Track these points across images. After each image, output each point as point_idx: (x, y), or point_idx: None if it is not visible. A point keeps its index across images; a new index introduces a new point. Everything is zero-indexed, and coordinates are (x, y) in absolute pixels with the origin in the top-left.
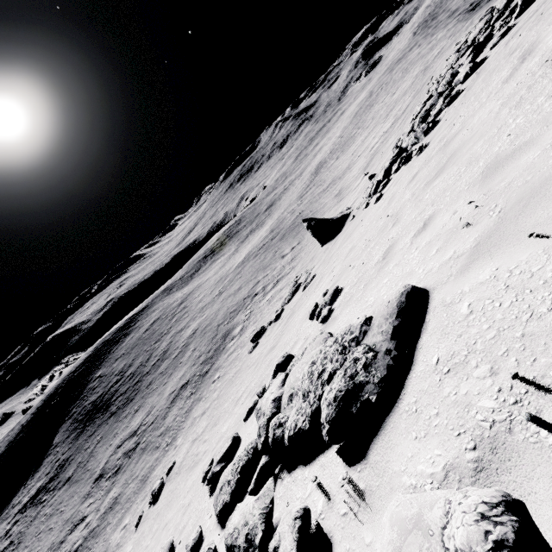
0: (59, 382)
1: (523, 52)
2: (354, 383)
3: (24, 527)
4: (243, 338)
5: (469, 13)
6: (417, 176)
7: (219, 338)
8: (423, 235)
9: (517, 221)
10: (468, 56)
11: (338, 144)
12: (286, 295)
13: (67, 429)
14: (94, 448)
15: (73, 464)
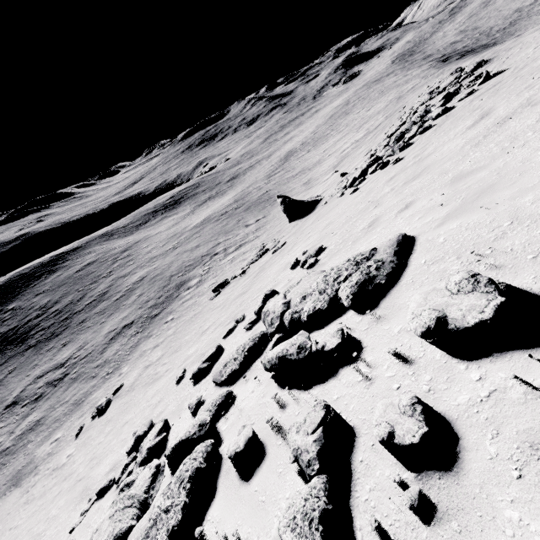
0: None
1: (483, 112)
2: (369, 276)
3: None
4: (201, 289)
5: (441, 63)
6: (394, 178)
7: (172, 287)
8: (406, 211)
9: (473, 203)
10: (440, 100)
11: (311, 139)
12: (253, 256)
13: None
14: (4, 378)
15: None
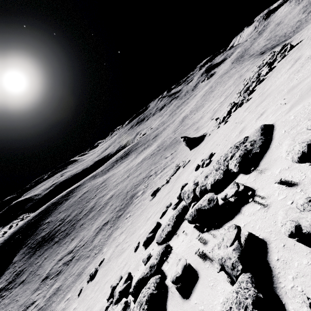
0: (21, 225)
1: (295, 59)
2: (247, 150)
3: None
4: (144, 196)
5: (260, 55)
6: (249, 107)
7: (128, 198)
8: (262, 116)
9: (307, 93)
10: (266, 67)
11: (194, 108)
12: (172, 172)
13: (23, 252)
14: (42, 262)
15: (26, 272)
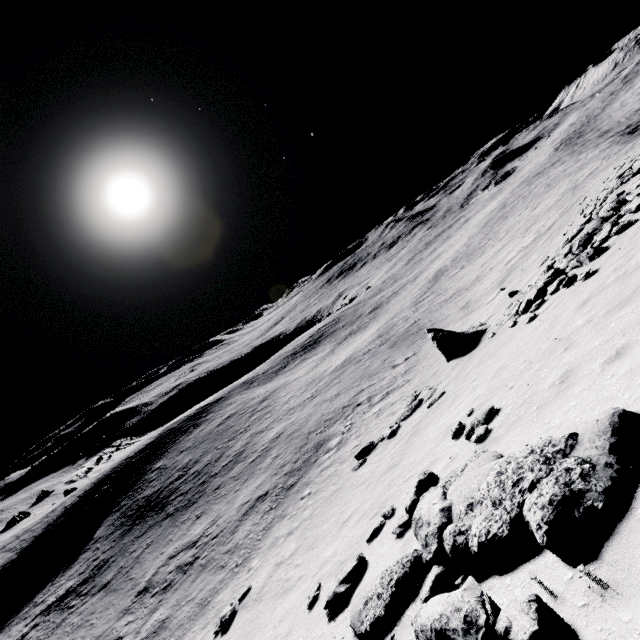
0: (114, 465)
1: None
2: (572, 490)
3: (44, 634)
4: (343, 452)
5: (627, 136)
6: (589, 302)
7: (310, 448)
8: (619, 363)
9: None
10: (638, 186)
11: (463, 253)
12: (403, 410)
13: (113, 523)
14: (141, 553)
15: (114, 567)
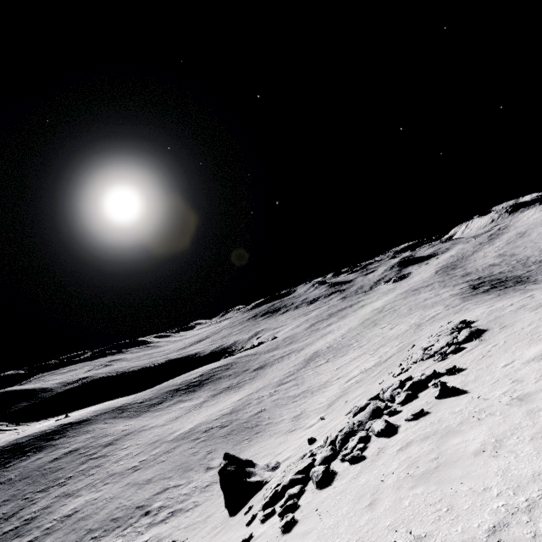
0: None
1: None
2: None
3: None
4: None
5: (470, 290)
6: None
7: None
8: None
9: None
10: (405, 390)
11: (337, 343)
12: None
13: None
14: None
15: None
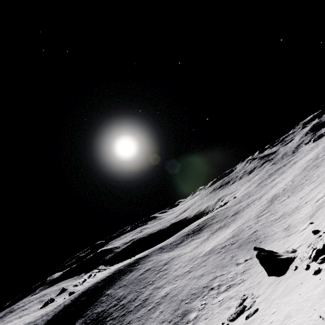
0: (90, 285)
1: None
2: None
3: None
4: None
5: None
6: None
7: (179, 313)
8: None
9: None
10: None
11: (289, 186)
12: (232, 310)
13: (79, 324)
14: None
15: None
